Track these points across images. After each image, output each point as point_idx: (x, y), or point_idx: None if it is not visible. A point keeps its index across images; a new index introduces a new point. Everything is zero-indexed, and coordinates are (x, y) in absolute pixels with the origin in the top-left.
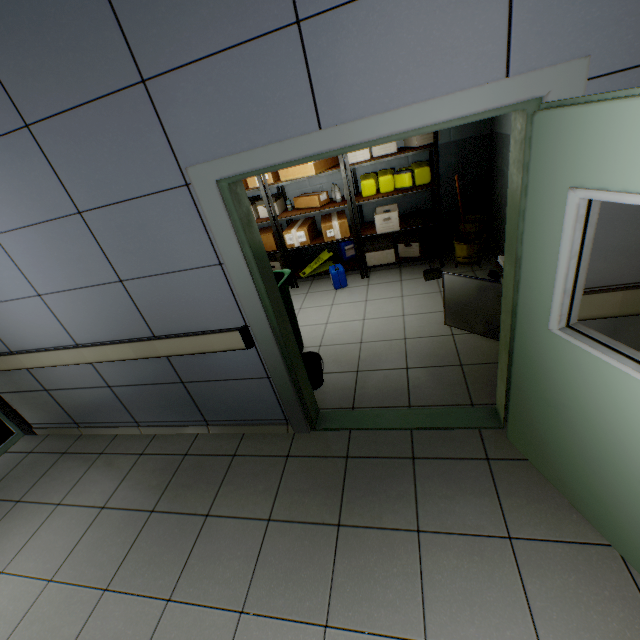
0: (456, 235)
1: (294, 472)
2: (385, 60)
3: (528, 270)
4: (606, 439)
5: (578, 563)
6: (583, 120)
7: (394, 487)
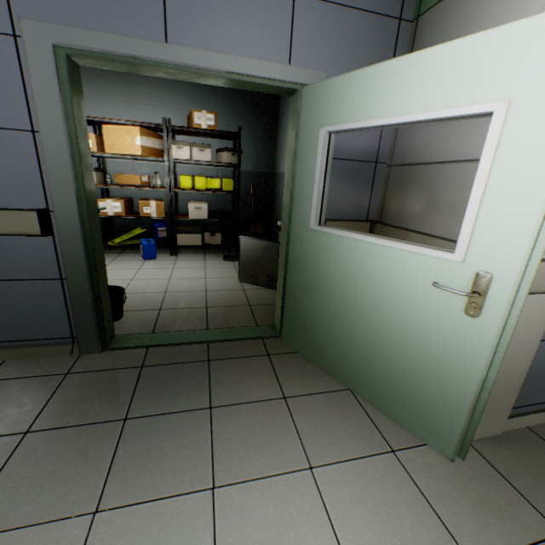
0: (248, 234)
1: (74, 385)
2: (221, 20)
3: (298, 190)
4: (342, 296)
5: (329, 403)
6: (326, 88)
7: (190, 381)
